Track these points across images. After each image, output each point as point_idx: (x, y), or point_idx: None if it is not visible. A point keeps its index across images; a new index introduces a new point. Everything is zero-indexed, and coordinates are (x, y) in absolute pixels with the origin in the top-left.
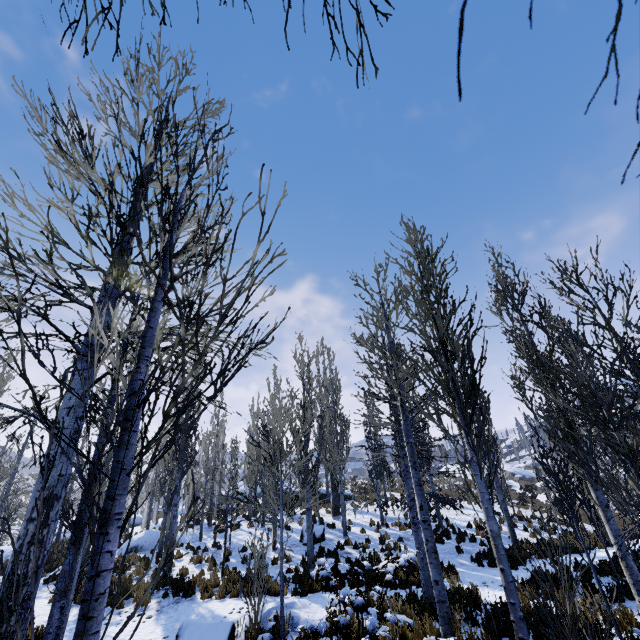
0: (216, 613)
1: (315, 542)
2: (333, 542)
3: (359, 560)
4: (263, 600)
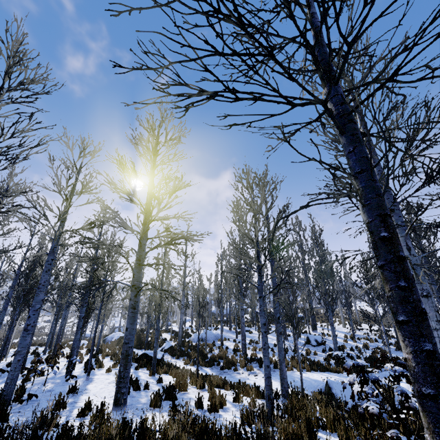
0: (313, 378)
1: (319, 345)
2: (330, 346)
3: (374, 357)
4: (333, 374)
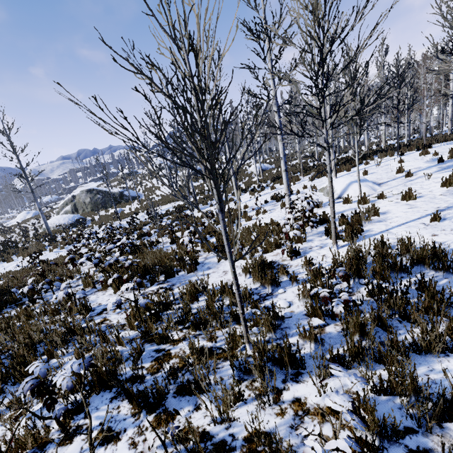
0: None
1: None
2: None
3: None
4: None
